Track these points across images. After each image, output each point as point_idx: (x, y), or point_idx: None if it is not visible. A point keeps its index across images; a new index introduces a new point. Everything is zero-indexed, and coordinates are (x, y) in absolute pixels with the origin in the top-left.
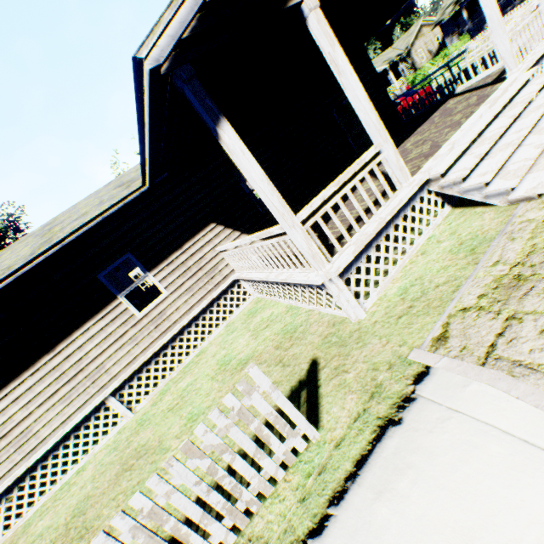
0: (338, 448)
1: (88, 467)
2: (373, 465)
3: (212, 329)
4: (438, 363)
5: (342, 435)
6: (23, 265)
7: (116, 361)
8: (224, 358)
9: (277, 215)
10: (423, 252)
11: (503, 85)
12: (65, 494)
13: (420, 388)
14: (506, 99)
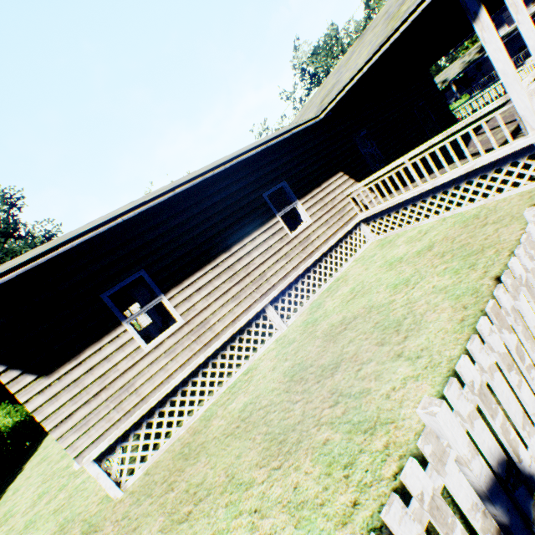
0: None
1: (260, 364)
2: None
3: (341, 262)
4: None
5: None
6: (244, 152)
7: (274, 273)
8: (387, 262)
9: (509, 81)
10: None
11: None
12: (247, 383)
13: None
14: None
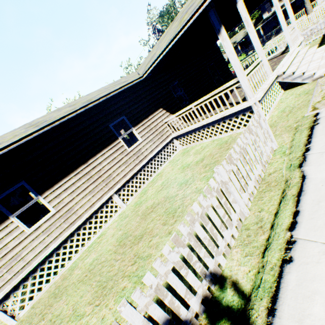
0: (294, 140)
1: (107, 231)
2: (316, 133)
3: (161, 163)
4: (320, 110)
5: (292, 139)
6: (89, 103)
7: (118, 174)
8: (183, 166)
9: (238, 71)
10: (281, 102)
11: (290, 51)
12: (98, 245)
13: (318, 116)
14: (295, 53)
